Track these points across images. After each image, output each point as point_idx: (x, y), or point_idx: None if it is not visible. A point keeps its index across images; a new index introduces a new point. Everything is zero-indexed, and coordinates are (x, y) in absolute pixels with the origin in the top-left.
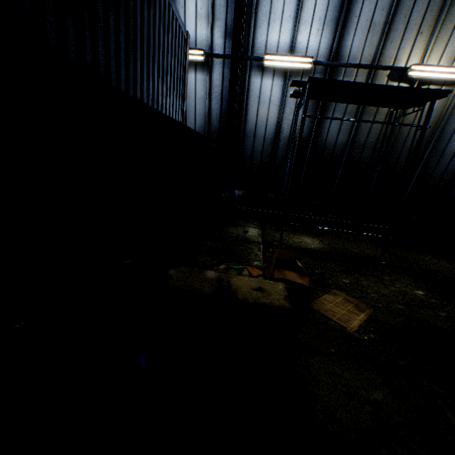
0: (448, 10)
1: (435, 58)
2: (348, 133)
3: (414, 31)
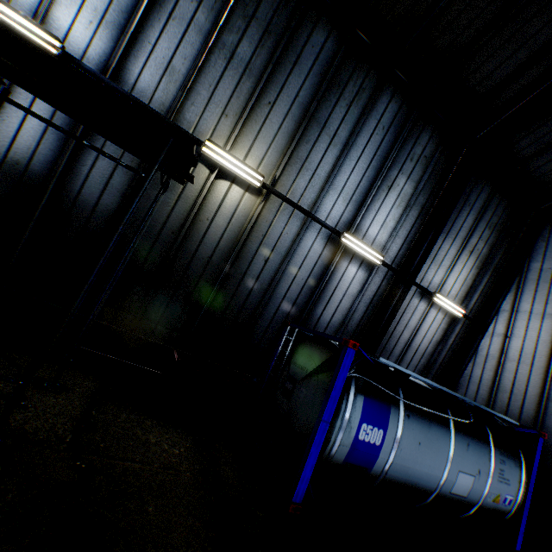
0: (255, 108)
1: (241, 154)
2: (119, 197)
3: (220, 109)
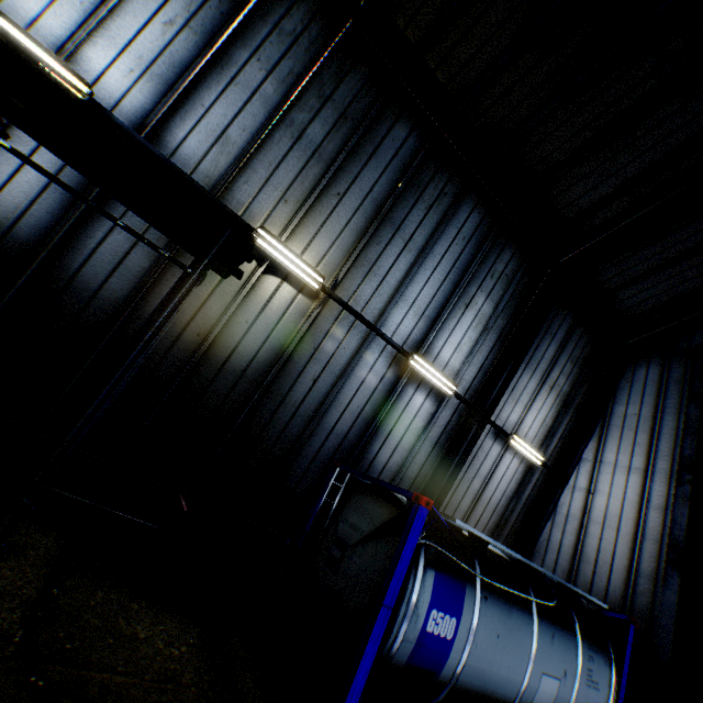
0: (321, 197)
1: (298, 247)
2: (133, 283)
3: (280, 192)
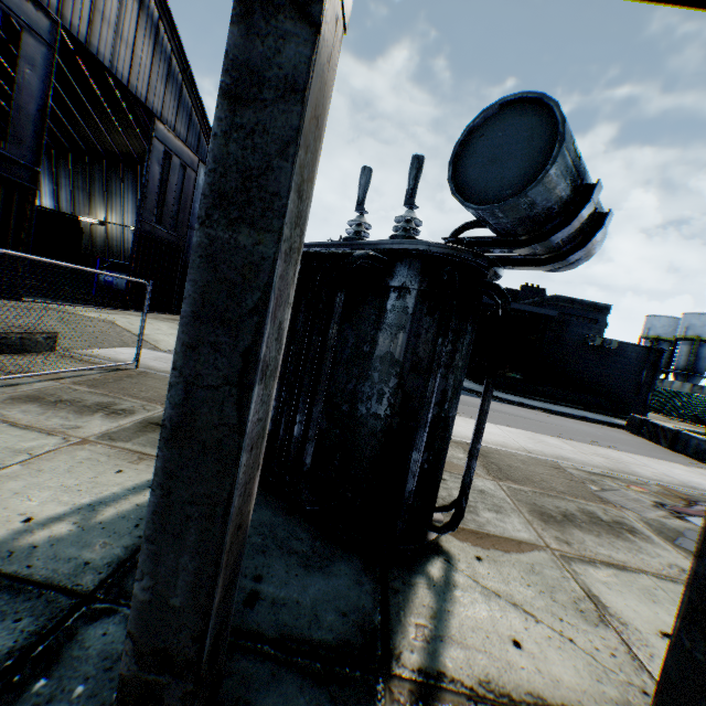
0: (92, 199)
1: (95, 215)
2: None
3: (84, 205)
